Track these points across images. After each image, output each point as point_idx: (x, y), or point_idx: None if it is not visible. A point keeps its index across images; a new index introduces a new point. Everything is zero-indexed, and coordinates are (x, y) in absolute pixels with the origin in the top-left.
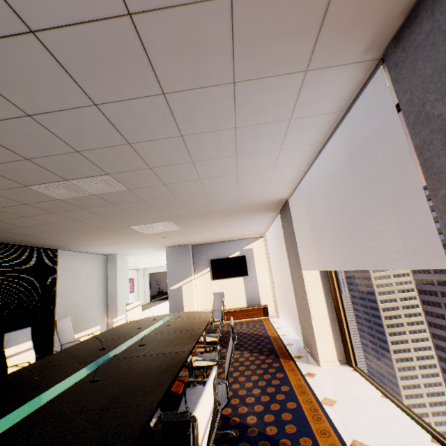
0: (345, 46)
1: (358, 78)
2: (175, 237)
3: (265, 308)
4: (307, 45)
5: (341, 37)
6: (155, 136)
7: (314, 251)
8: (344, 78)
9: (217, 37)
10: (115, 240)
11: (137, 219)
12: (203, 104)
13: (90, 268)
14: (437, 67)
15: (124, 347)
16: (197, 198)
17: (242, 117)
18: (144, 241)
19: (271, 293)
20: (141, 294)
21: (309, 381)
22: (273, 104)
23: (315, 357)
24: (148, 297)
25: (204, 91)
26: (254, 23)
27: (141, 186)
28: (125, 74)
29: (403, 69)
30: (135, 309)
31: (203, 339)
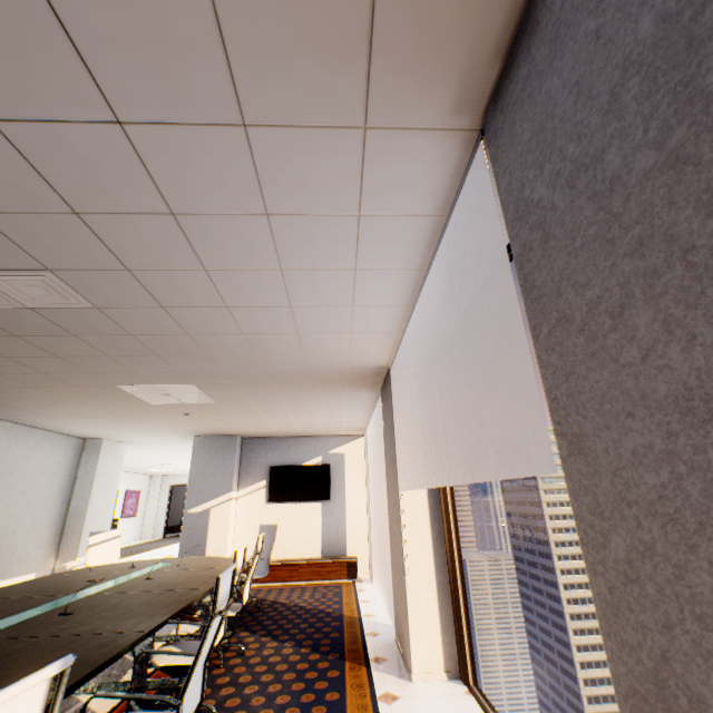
0: (420, 95)
1: (454, 159)
2: (208, 418)
3: (351, 562)
4: (356, 80)
5: (409, 78)
6: (123, 207)
7: (423, 460)
8: (431, 154)
9: (195, 31)
10: (94, 408)
11: (128, 371)
12: (199, 157)
13: (44, 459)
14: (536, 126)
15: (27, 615)
16: (231, 343)
17: (276, 196)
18: (151, 418)
19: (367, 535)
20: (148, 521)
21: (382, 712)
22: (324, 182)
23: (407, 661)
24: (160, 529)
25: (195, 132)
26: (254, 17)
27: (120, 304)
28: (35, 69)
29: (502, 139)
30: (107, 543)
31: (203, 611)
